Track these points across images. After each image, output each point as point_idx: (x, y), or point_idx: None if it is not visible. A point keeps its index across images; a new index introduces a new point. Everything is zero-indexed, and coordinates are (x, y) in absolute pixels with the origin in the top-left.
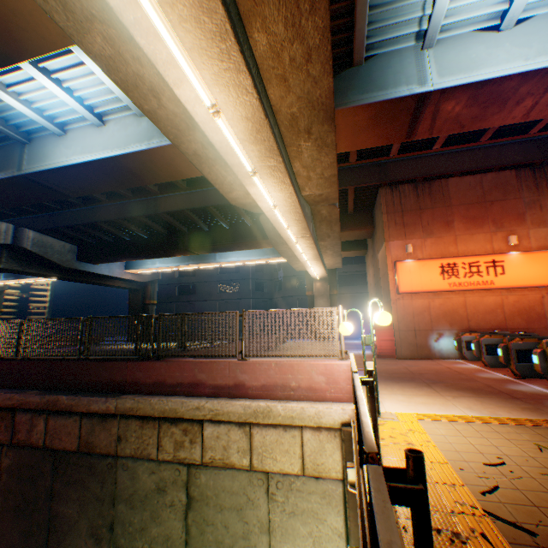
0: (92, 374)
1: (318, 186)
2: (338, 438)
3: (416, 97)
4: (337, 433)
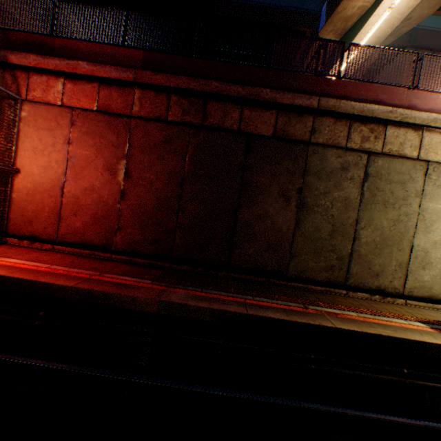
0: (281, 83)
1: (426, 2)
2: None
3: None
4: None
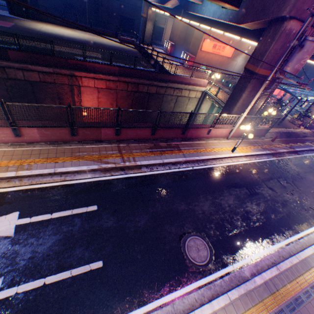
0: (159, 77)
1: None
2: (201, 93)
3: None
4: (201, 92)
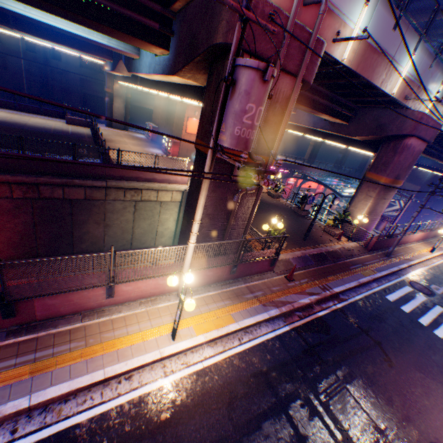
0: (86, 171)
1: None
2: (182, 193)
3: None
4: (182, 192)
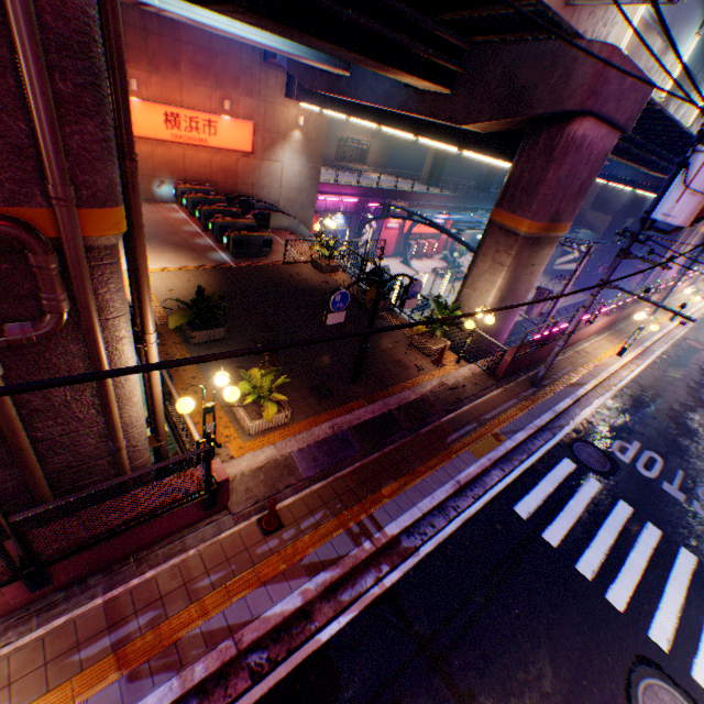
0: None
1: None
2: None
3: (144, 4)
4: None
